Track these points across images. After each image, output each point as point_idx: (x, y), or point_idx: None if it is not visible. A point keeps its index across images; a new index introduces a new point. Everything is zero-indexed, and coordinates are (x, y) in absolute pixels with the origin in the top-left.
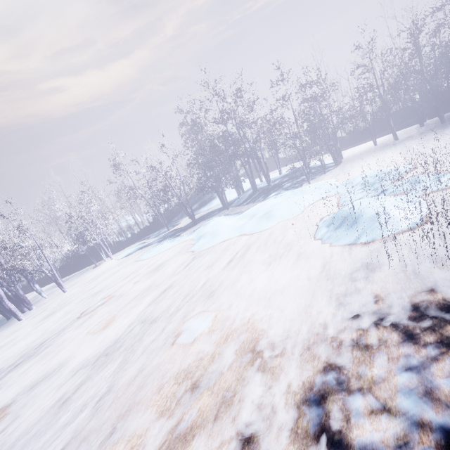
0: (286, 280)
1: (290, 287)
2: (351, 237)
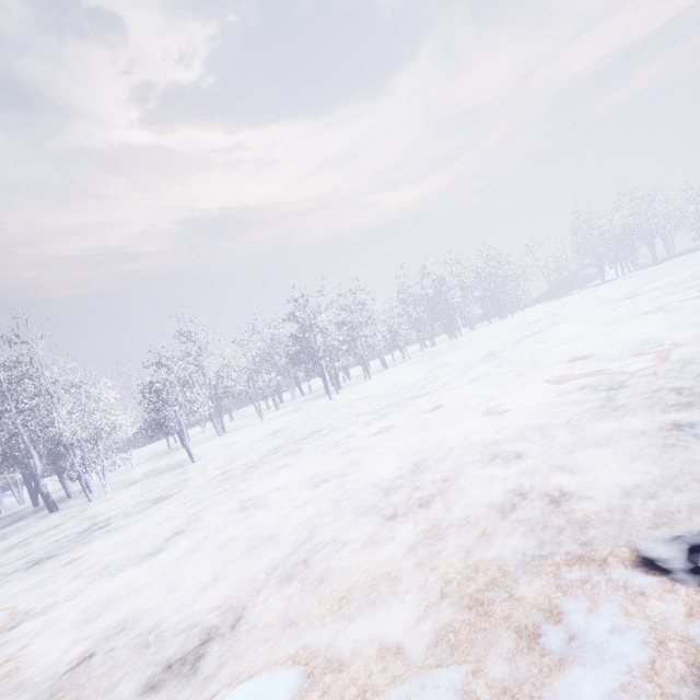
0: None
1: None
2: None
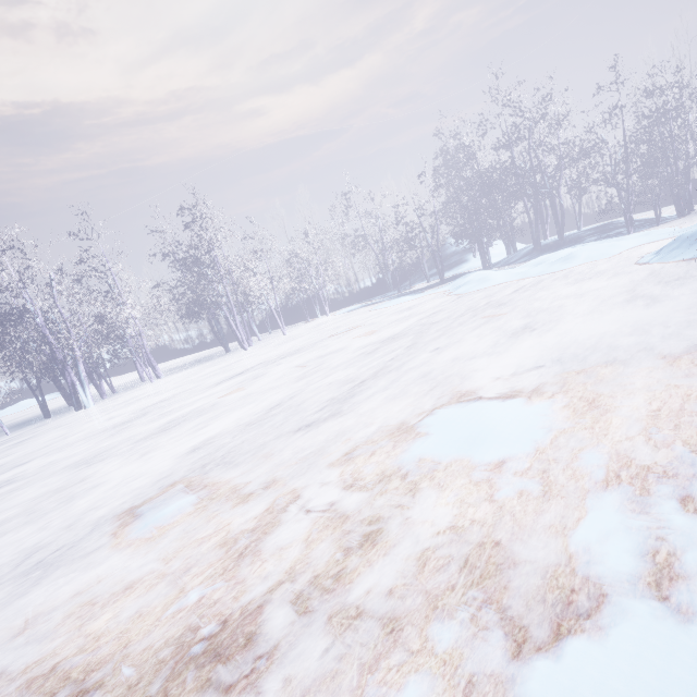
0: (600, 286)
1: (607, 288)
2: (693, 252)
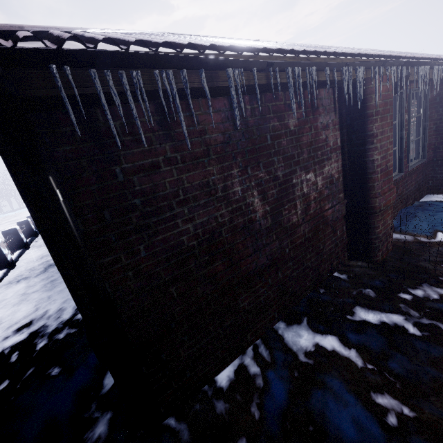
0: None
1: None
2: None
